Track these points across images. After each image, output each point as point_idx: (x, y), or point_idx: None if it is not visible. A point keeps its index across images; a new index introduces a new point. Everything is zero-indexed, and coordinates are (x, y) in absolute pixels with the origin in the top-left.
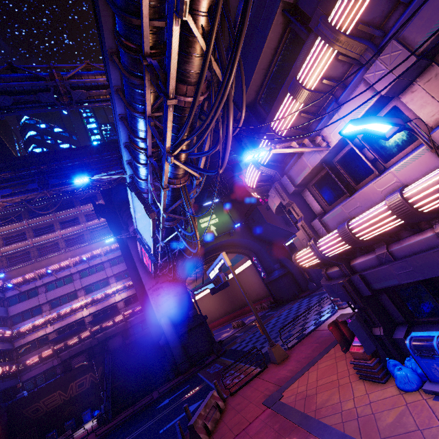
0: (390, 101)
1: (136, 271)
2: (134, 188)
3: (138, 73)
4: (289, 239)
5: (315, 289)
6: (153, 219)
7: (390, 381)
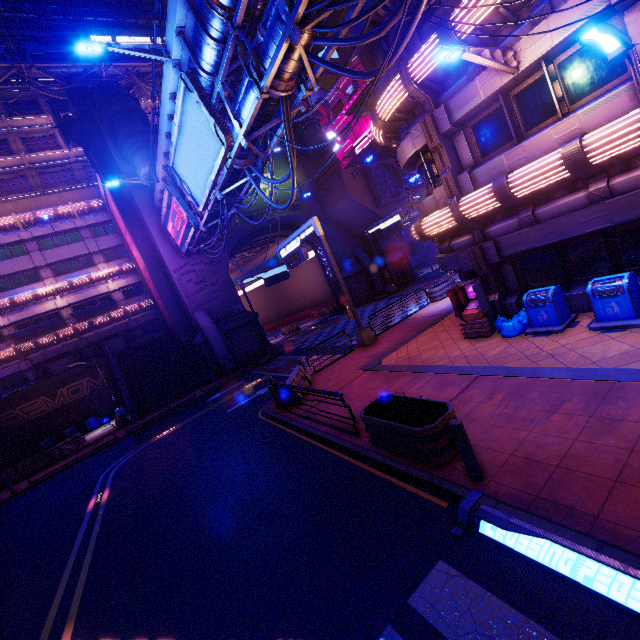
0: (611, 17)
1: (148, 244)
2: (197, 86)
3: None
4: (376, 224)
5: (393, 292)
6: (228, 146)
7: (494, 335)
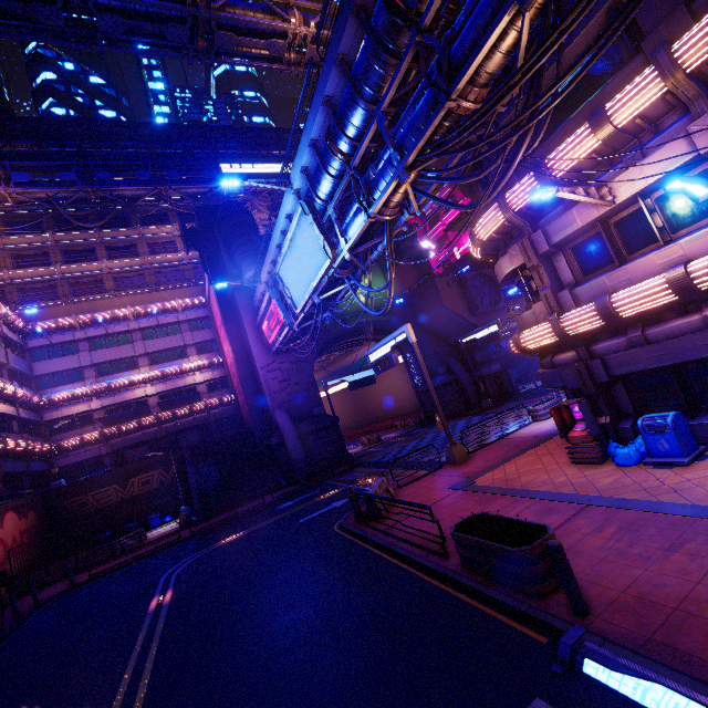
0: (704, 162)
1: (240, 341)
2: (313, 211)
3: (394, 47)
4: (471, 333)
5: (490, 407)
6: (333, 259)
7: (607, 463)
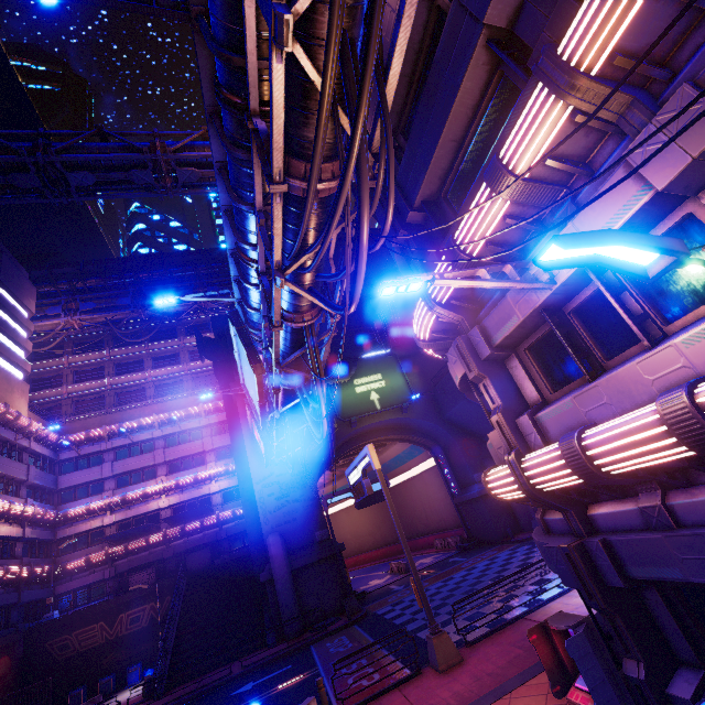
0: (680, 203)
1: (243, 449)
2: (237, 322)
3: (245, 142)
4: None
5: None
6: (259, 373)
7: None
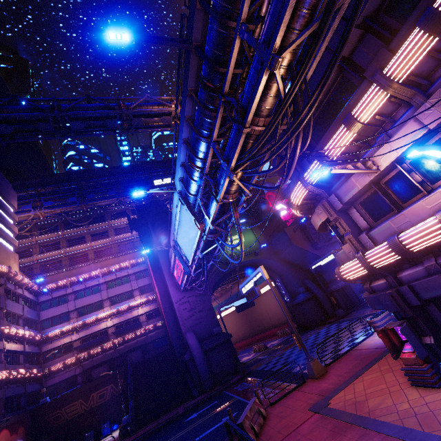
0: (436, 134)
1: (163, 284)
2: (186, 202)
3: (212, 106)
4: (316, 261)
5: (342, 315)
6: (202, 230)
7: None
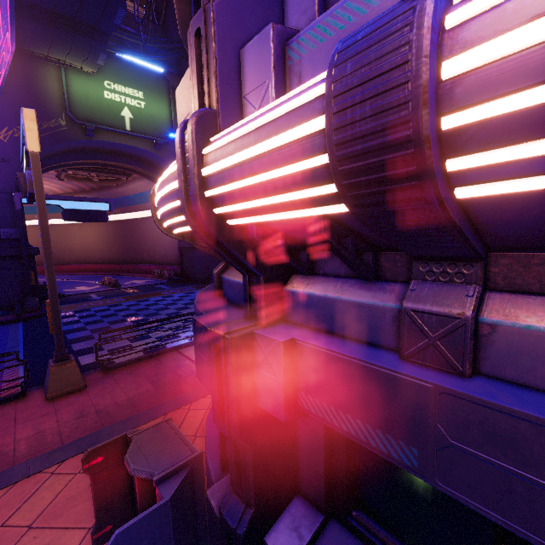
0: None
1: None
2: None
3: None
4: None
5: None
6: None
7: None
